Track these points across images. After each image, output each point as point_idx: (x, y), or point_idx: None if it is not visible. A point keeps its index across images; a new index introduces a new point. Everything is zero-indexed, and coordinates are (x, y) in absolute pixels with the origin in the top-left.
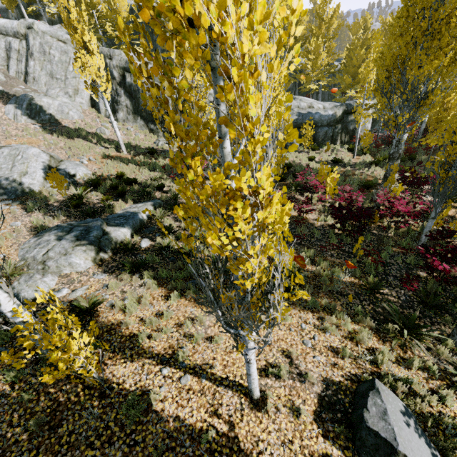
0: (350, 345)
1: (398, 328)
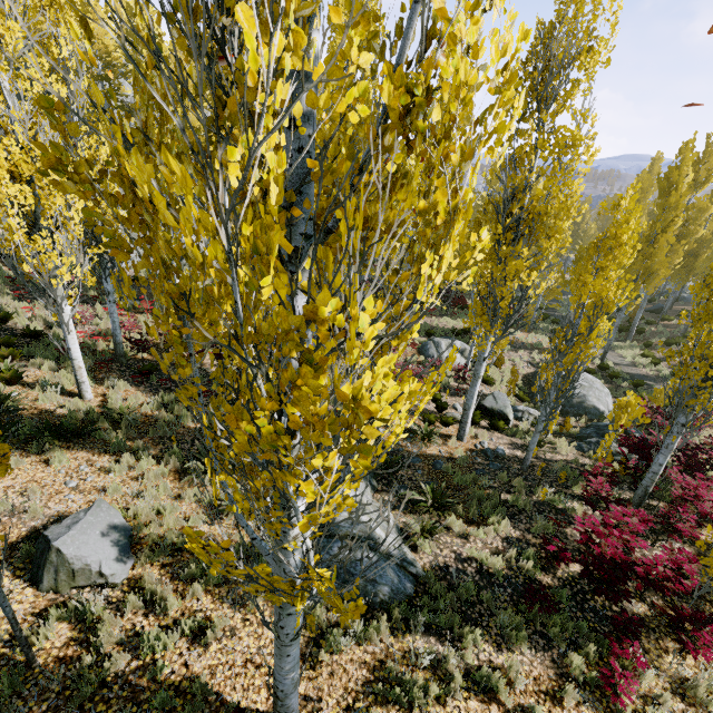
0: (133, 484)
1: (200, 465)
